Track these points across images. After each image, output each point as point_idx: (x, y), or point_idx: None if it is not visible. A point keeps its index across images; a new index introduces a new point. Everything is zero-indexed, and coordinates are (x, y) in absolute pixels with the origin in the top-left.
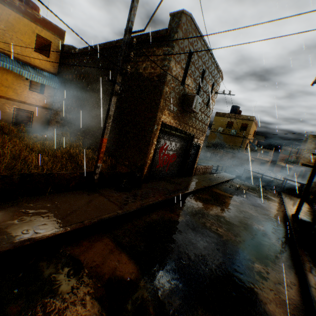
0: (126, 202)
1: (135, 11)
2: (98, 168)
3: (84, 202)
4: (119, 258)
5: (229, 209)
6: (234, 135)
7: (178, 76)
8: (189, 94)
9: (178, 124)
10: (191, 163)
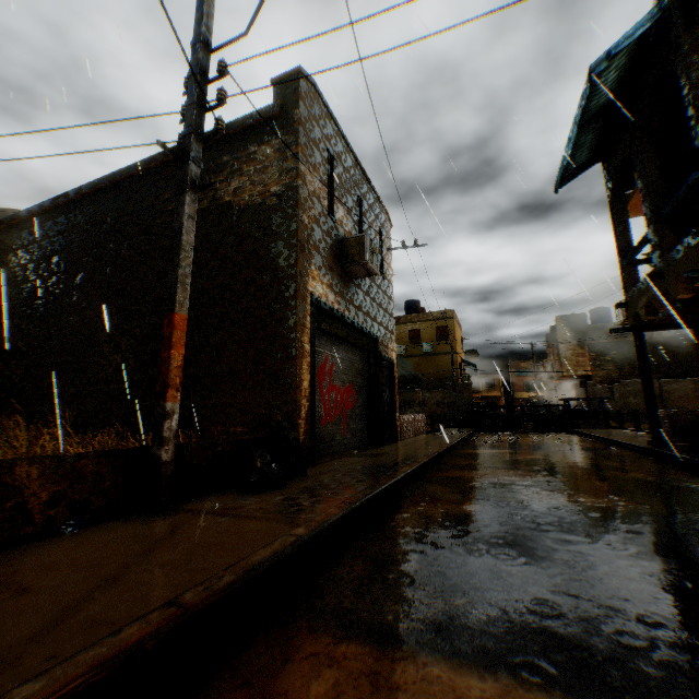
0: (296, 507)
1: (211, 8)
2: (170, 420)
3: (141, 543)
4: (447, 694)
5: (537, 466)
6: (431, 353)
7: (320, 197)
8: (349, 236)
9: (344, 307)
10: (387, 409)
